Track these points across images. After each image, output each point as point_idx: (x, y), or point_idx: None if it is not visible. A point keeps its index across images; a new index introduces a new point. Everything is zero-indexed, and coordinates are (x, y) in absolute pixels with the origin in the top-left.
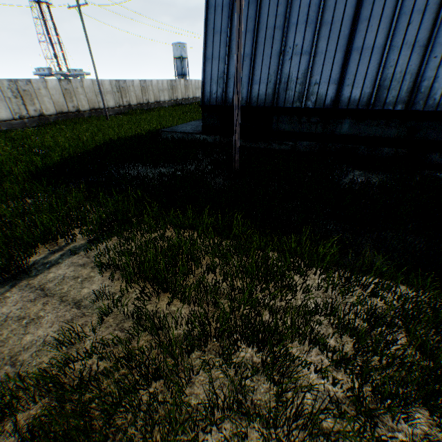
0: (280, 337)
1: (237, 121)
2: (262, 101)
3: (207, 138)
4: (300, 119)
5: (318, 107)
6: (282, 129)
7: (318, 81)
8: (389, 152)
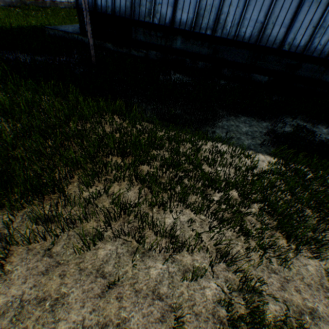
0: (66, 133)
1: (87, 23)
2: (123, 13)
3: (84, 39)
4: (150, 33)
5: (161, 24)
6: (139, 39)
7: (160, 2)
8: (202, 65)
